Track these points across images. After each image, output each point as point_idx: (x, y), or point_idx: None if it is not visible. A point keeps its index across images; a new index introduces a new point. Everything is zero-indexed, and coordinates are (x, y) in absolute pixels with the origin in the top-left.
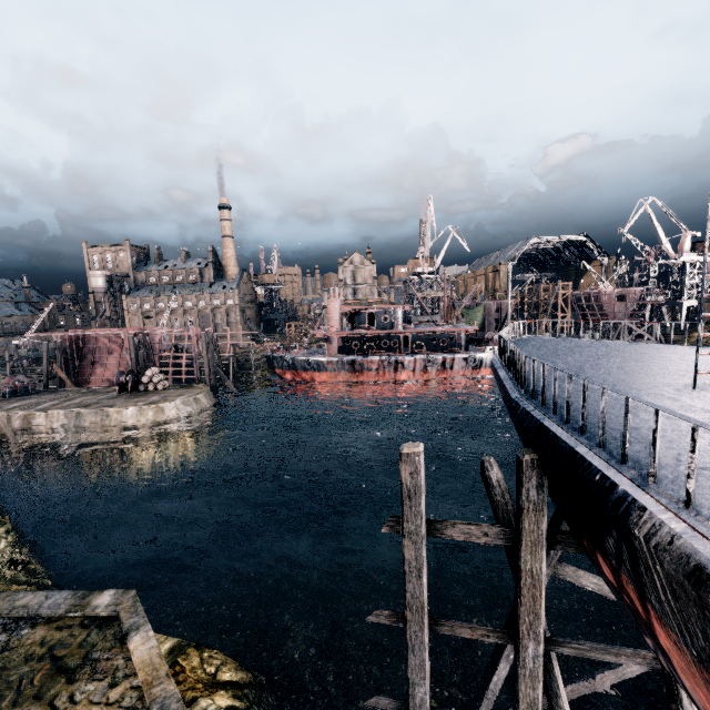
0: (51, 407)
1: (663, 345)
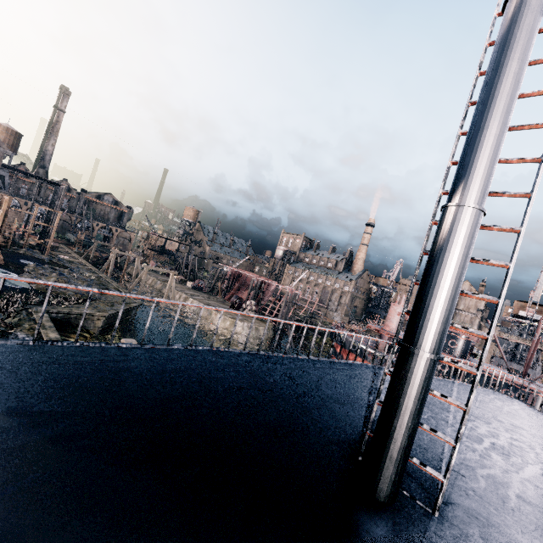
0: (197, 299)
1: None
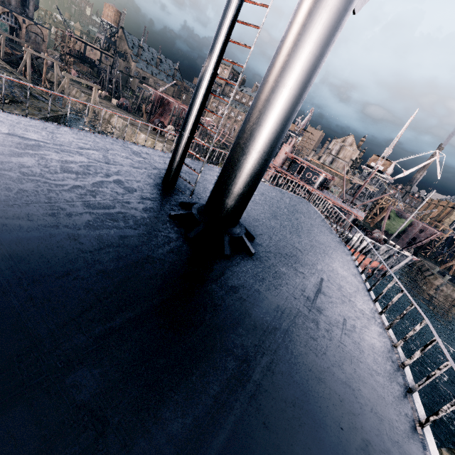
0: (122, 118)
1: (332, 234)
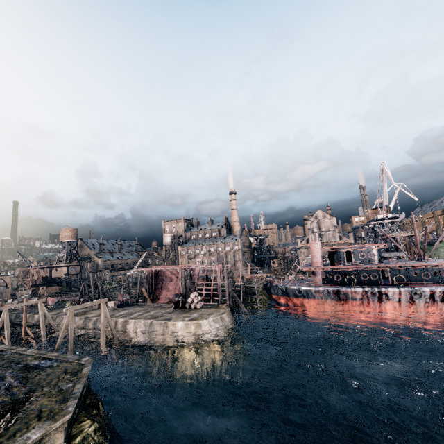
0: (137, 317)
1: None
